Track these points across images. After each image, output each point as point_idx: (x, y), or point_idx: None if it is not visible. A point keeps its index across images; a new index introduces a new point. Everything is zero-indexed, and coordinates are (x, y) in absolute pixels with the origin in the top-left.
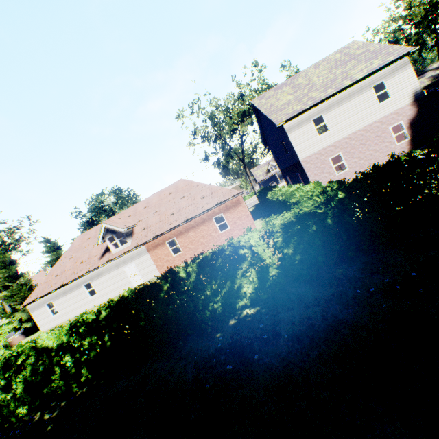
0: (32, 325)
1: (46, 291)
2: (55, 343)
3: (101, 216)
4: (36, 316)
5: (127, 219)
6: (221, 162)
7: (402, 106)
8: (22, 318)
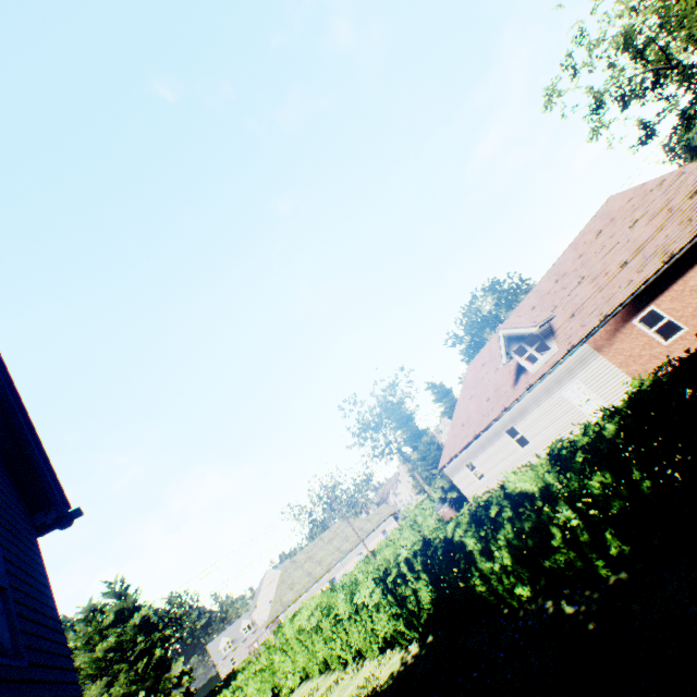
0: (456, 496)
1: (458, 448)
2: (534, 487)
3: (484, 332)
4: (457, 482)
5: (532, 314)
6: (695, 116)
7: None
8: (443, 486)
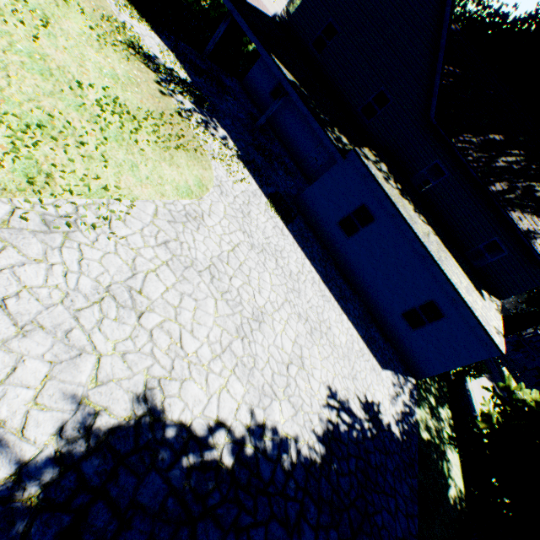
0: None
1: None
2: None
3: None
4: None
5: None
6: None
7: (271, 13)
8: None
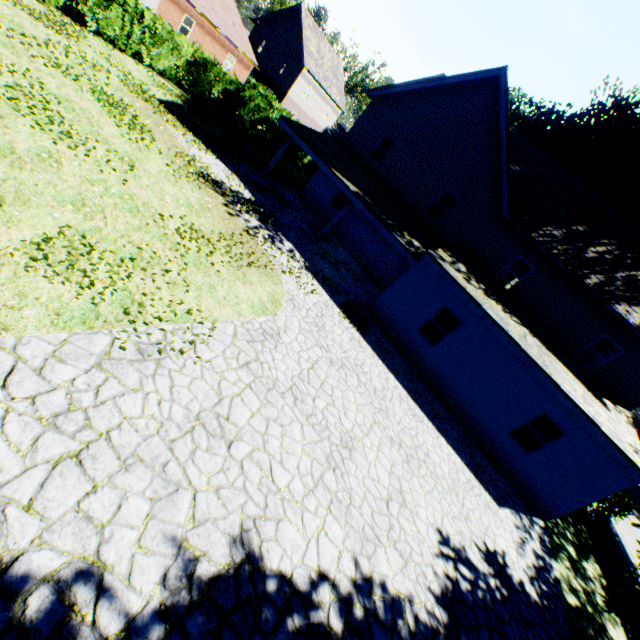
0: None
1: None
2: (276, 119)
3: None
4: None
5: None
6: None
7: (322, 128)
8: None
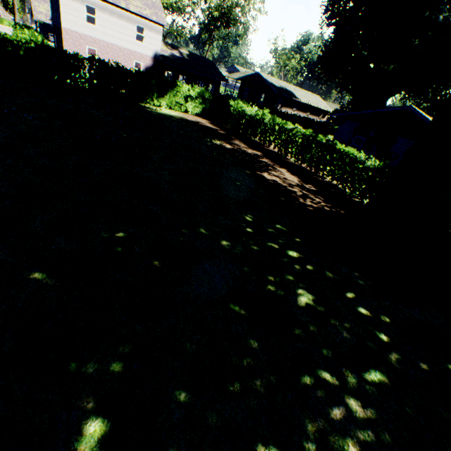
0: None
1: None
2: None
3: None
4: None
5: None
6: None
7: (147, 55)
8: None
